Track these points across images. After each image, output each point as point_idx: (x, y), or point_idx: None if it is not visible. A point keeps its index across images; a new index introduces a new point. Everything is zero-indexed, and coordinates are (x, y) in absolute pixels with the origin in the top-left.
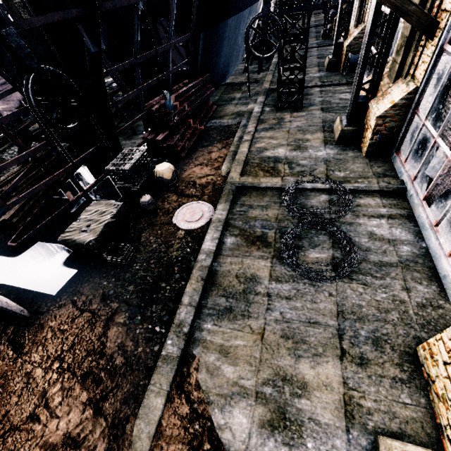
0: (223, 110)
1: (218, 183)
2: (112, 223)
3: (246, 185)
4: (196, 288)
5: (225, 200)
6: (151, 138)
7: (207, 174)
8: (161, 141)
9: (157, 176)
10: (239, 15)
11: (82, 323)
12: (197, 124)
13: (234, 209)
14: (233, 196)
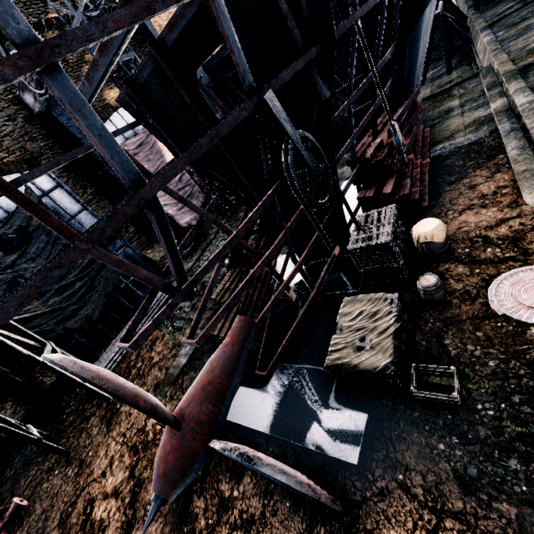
0: (444, 129)
1: None
2: (398, 330)
3: None
4: None
5: None
6: (372, 195)
7: (500, 218)
8: (391, 194)
9: (419, 242)
10: (431, 4)
11: None
12: (420, 158)
13: None
14: None
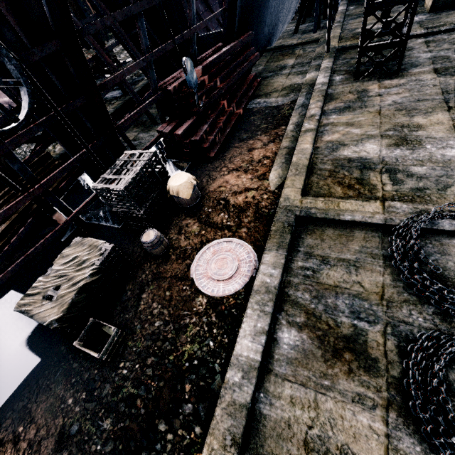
0: (270, 85)
1: (263, 205)
2: (92, 284)
3: (315, 215)
4: None
5: (278, 244)
6: (168, 131)
7: (246, 187)
8: (181, 136)
9: (170, 194)
10: None
11: None
12: (233, 106)
13: (293, 263)
14: (291, 236)
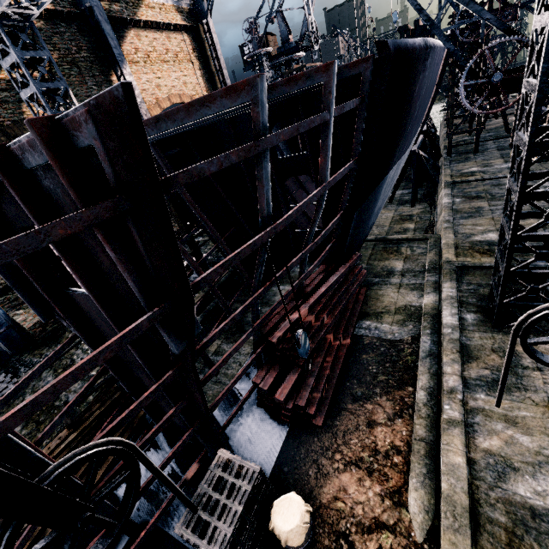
0: (379, 299)
1: None
2: None
3: None
4: None
5: None
6: (267, 388)
7: (377, 518)
8: (283, 402)
9: (274, 532)
10: (399, 160)
11: None
12: (340, 338)
13: None
14: None
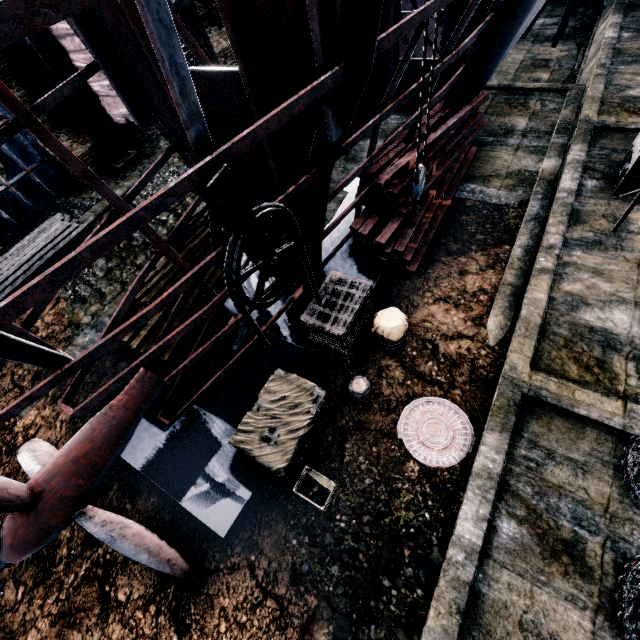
0: (489, 161)
1: (481, 364)
2: (308, 432)
3: (545, 399)
4: (447, 628)
5: (502, 426)
6: (366, 233)
7: (459, 332)
8: (384, 246)
9: (377, 331)
10: None
11: (266, 621)
12: (442, 197)
13: (515, 449)
14: (516, 418)
